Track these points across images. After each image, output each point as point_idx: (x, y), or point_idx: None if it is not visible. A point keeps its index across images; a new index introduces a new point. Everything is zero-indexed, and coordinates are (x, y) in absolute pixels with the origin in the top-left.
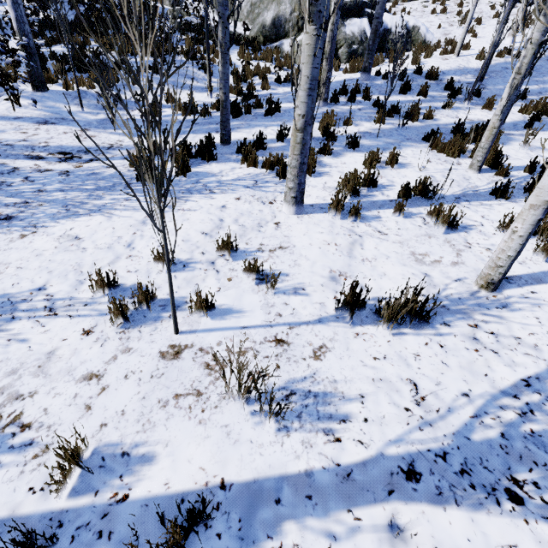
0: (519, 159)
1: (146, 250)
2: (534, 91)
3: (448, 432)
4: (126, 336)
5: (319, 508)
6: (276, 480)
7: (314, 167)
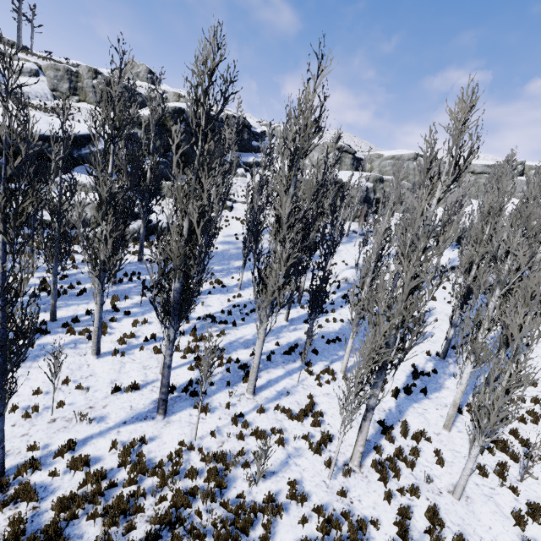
0: (199, 313)
1: (25, 391)
2: (219, 270)
3: (136, 413)
4: (31, 422)
5: (102, 434)
6: (92, 434)
7: (107, 331)
